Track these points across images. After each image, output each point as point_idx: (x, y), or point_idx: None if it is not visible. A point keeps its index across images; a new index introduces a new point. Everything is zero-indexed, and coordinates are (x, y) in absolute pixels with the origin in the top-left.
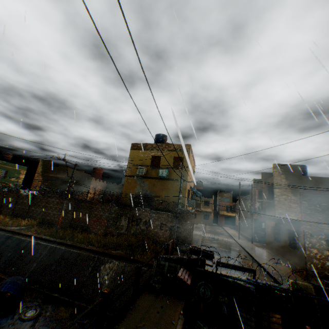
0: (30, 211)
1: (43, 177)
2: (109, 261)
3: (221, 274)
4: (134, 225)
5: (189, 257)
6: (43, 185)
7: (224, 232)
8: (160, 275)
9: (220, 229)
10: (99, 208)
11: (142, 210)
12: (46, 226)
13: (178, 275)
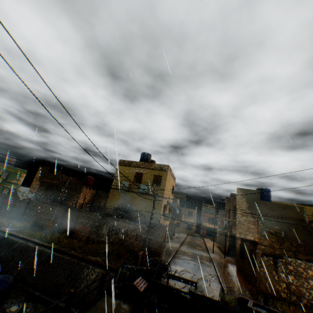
0: (25, 213)
1: (40, 182)
2: (86, 266)
3: (164, 284)
4: (113, 234)
5: (148, 268)
6: (39, 190)
7: (203, 244)
8: (121, 282)
9: (200, 240)
10: (85, 216)
11: (122, 221)
12: (37, 229)
13: (133, 282)
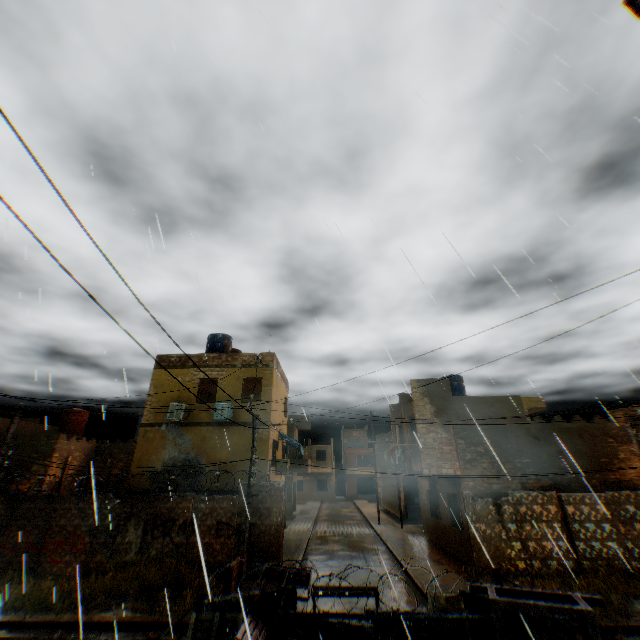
0: None
1: None
2: None
3: (313, 612)
4: (158, 537)
5: (265, 590)
6: None
7: (356, 512)
8: None
9: (350, 507)
10: (73, 509)
11: (177, 498)
12: None
13: (236, 635)
